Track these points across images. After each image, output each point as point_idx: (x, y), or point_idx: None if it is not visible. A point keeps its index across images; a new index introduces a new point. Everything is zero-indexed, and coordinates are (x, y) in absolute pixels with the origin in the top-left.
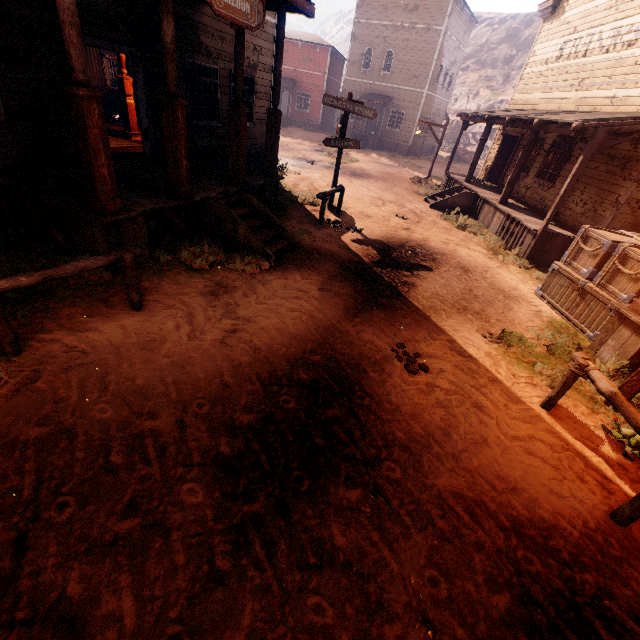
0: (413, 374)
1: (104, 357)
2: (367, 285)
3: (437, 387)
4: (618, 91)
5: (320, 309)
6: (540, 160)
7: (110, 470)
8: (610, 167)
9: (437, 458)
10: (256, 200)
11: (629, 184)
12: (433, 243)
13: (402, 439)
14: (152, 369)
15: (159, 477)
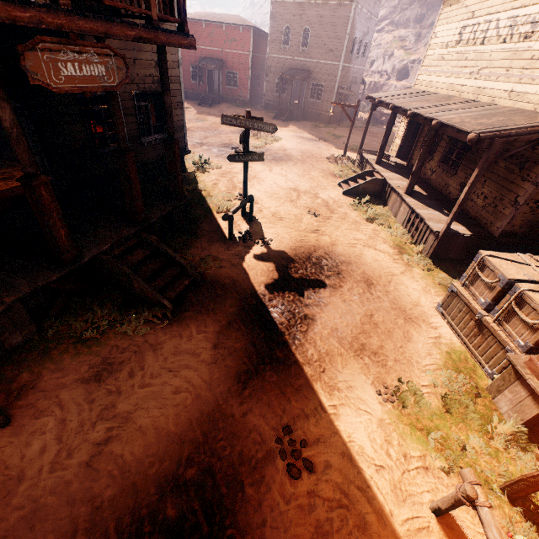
0: (295, 479)
1: None
2: (265, 329)
3: (319, 498)
4: (515, 85)
5: (209, 381)
6: (443, 145)
7: None
8: (509, 164)
9: None
10: (155, 241)
11: (527, 185)
12: (340, 247)
13: None
14: None
15: None
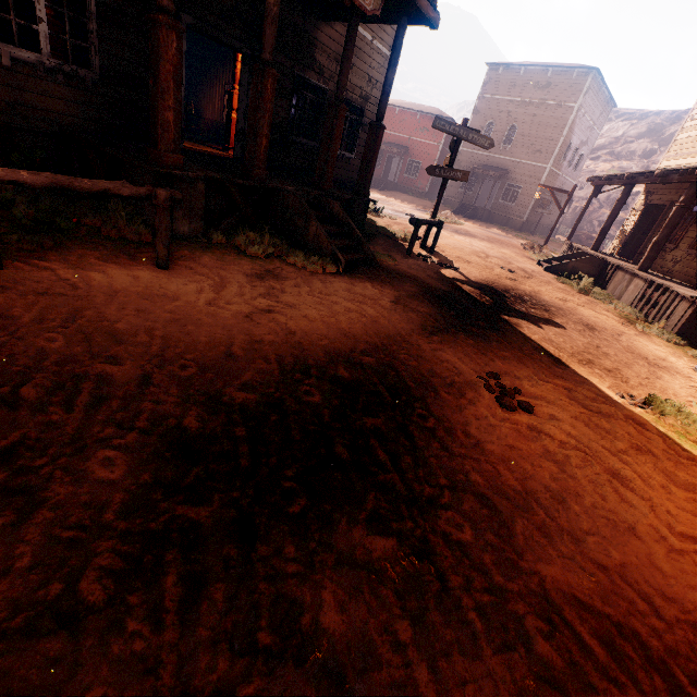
0: (508, 410)
1: (93, 294)
2: (455, 312)
3: (546, 435)
4: None
5: (387, 318)
6: (696, 229)
7: (9, 403)
8: None
9: (542, 531)
10: (338, 206)
11: None
12: (546, 297)
13: (481, 486)
14: (144, 319)
15: (72, 430)
